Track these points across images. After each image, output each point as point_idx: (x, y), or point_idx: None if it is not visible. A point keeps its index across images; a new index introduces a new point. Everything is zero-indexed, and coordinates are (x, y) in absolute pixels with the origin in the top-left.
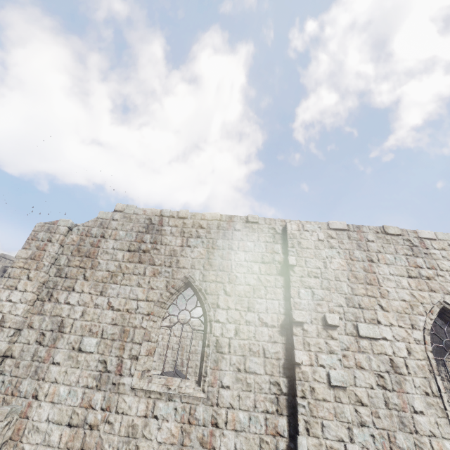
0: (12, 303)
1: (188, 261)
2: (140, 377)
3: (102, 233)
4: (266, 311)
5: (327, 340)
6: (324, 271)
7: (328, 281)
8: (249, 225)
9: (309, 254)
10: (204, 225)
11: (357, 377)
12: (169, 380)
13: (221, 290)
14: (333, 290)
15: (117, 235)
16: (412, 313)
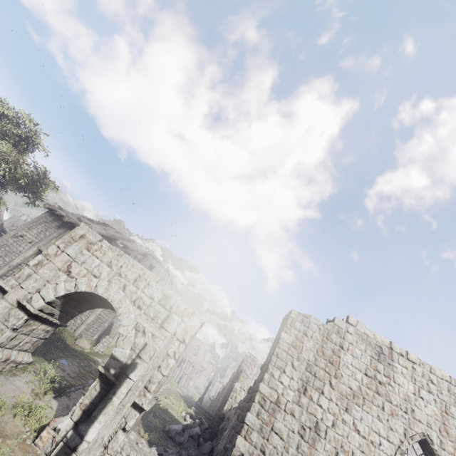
0: (283, 386)
1: (424, 416)
2: None
3: (340, 342)
4: None
5: None
6: None
7: None
8: None
9: None
10: (434, 380)
11: None
12: None
13: None
14: None
15: (353, 352)
16: None
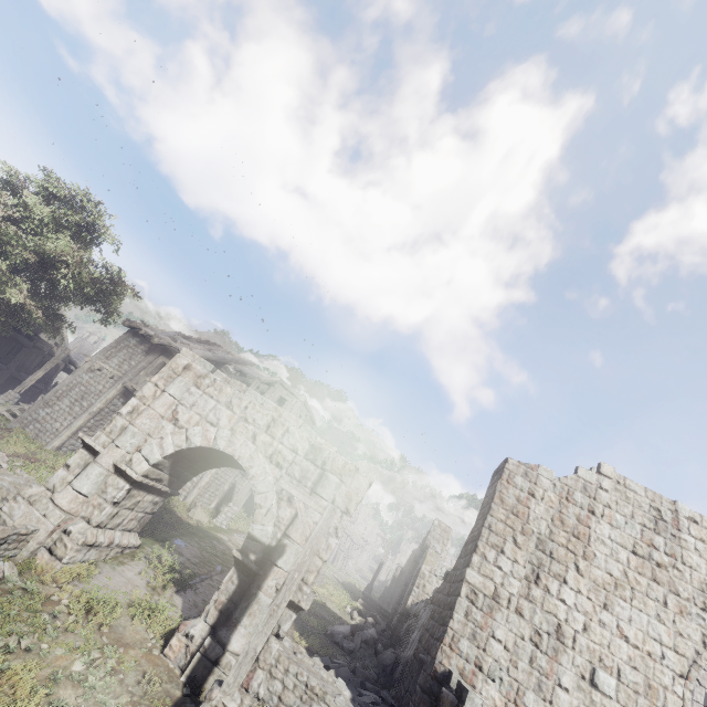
0: (503, 572)
1: None
2: None
3: (589, 504)
4: None
5: None
6: None
7: None
8: None
9: None
10: None
11: None
12: None
13: None
14: None
15: (612, 519)
16: None
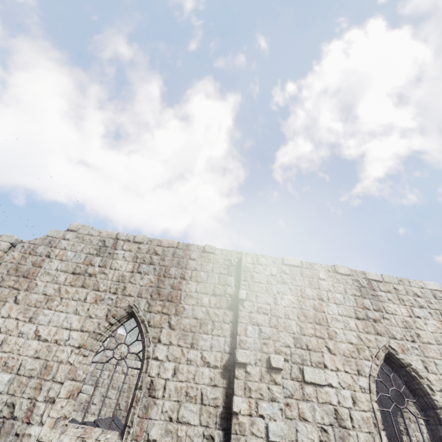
0: None
1: (136, 289)
2: (53, 426)
3: (48, 252)
4: (210, 348)
5: (269, 385)
6: (274, 308)
7: (276, 318)
8: (206, 255)
9: (260, 288)
10: (159, 251)
11: (299, 431)
12: (87, 431)
13: (165, 322)
14: (282, 329)
15: (64, 256)
16: (358, 358)
